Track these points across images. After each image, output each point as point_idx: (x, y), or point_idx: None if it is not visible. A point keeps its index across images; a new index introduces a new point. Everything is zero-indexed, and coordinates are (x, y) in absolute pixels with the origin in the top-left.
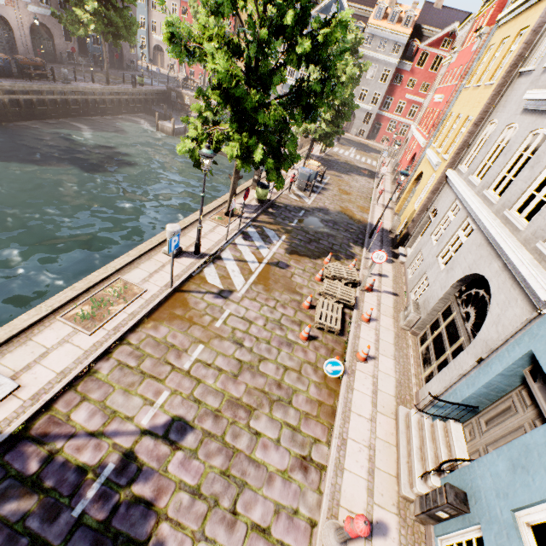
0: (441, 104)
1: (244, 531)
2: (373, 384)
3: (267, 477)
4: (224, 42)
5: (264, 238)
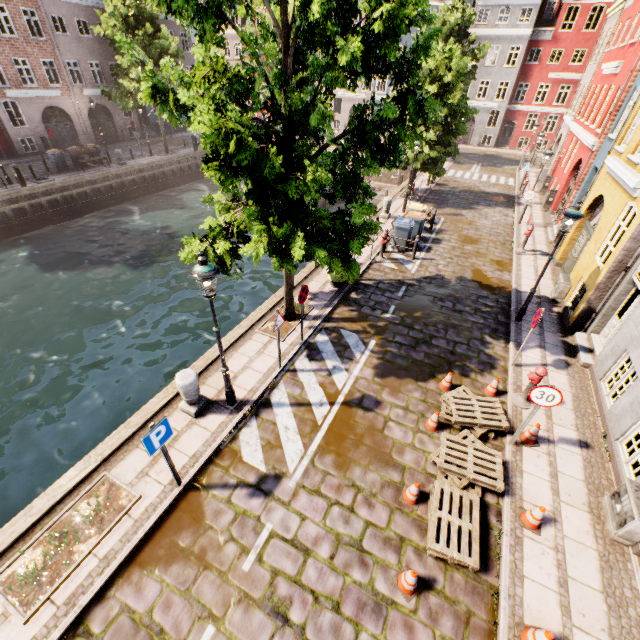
0: (618, 76)
1: None
2: None
3: None
4: (227, 79)
5: (340, 351)
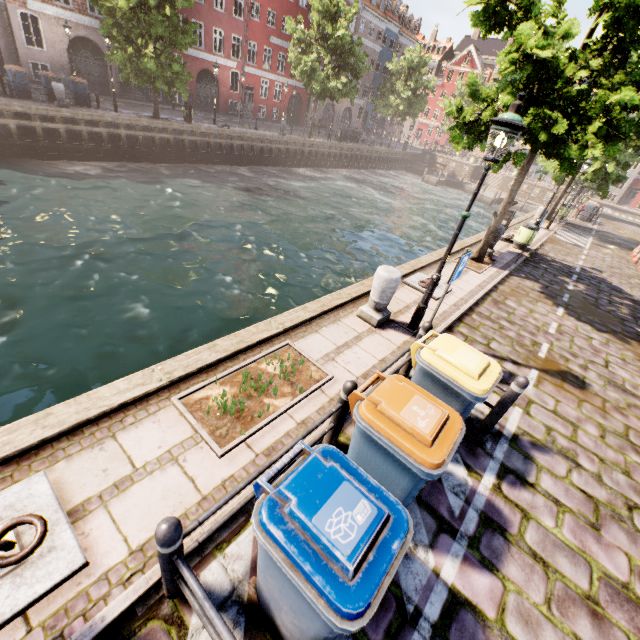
0: None
1: None
2: None
3: None
4: None
5: (578, 234)
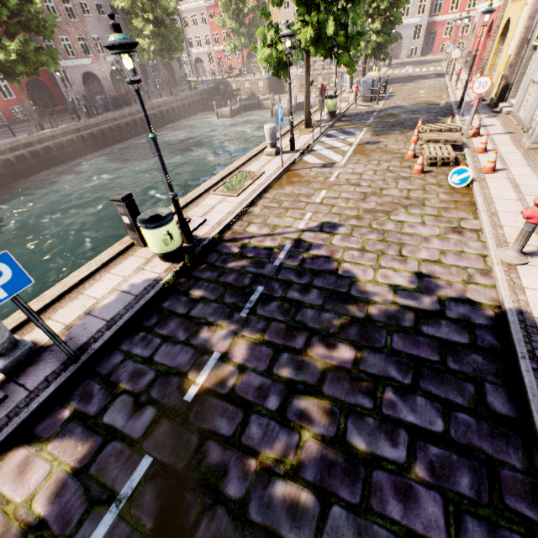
0: None
1: (416, 263)
2: (510, 182)
3: (422, 239)
4: None
5: (346, 133)
